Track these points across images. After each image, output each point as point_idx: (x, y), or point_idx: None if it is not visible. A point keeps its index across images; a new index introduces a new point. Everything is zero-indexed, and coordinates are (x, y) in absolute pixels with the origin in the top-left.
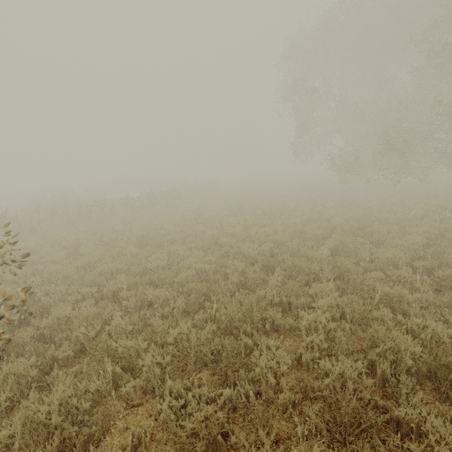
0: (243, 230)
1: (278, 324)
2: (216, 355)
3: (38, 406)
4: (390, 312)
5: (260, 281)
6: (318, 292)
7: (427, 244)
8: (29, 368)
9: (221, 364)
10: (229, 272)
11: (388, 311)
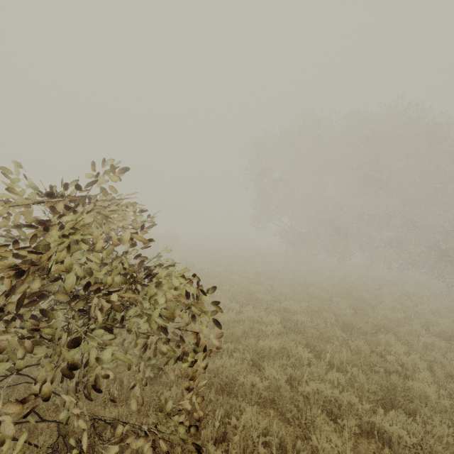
0: (267, 288)
1: (384, 367)
2: (385, 392)
3: (327, 448)
4: (440, 355)
5: (334, 334)
6: (386, 342)
7: (402, 308)
8: (260, 419)
9: (399, 398)
10: (298, 326)
11: (437, 354)
